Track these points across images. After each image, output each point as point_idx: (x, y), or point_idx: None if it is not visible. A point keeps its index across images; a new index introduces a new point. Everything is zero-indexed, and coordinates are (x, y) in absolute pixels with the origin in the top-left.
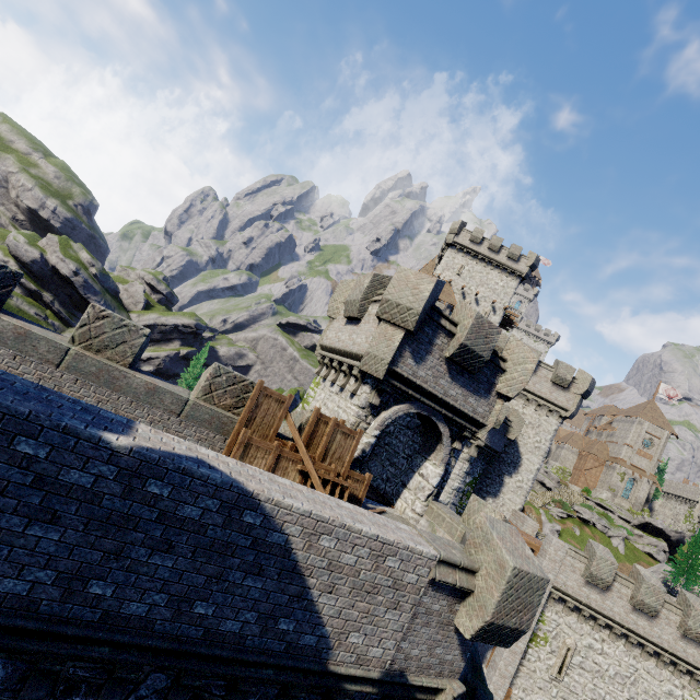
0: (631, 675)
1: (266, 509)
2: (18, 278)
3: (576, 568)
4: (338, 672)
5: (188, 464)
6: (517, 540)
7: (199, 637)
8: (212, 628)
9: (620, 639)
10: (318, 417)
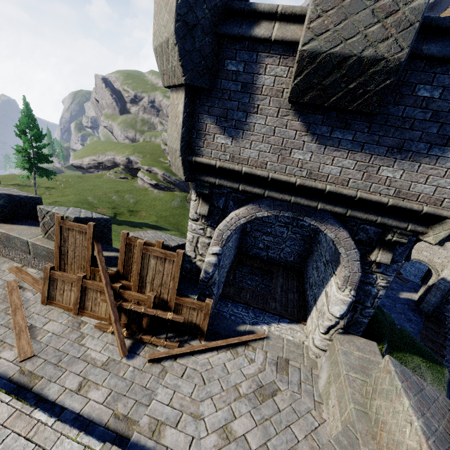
0: None
1: None
2: None
3: None
4: None
5: None
6: None
7: None
8: None
9: None
10: (127, 242)
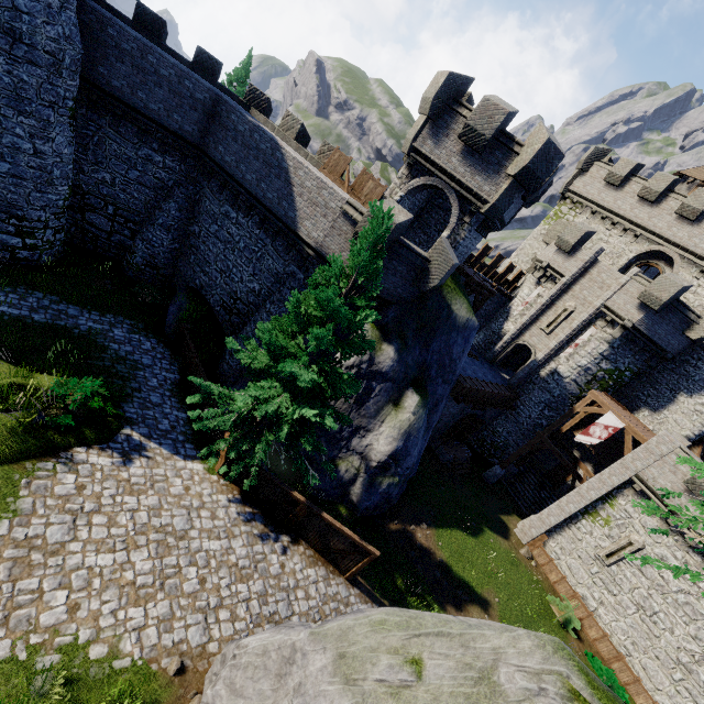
0: None
1: (283, 152)
2: (269, 100)
3: (680, 471)
4: (299, 234)
5: (265, 130)
6: (400, 213)
7: (262, 196)
8: (265, 194)
9: None
10: (364, 173)
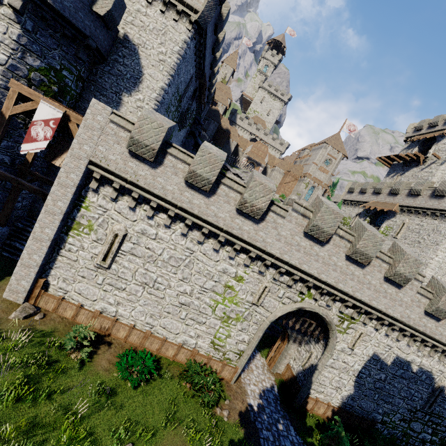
0: (187, 258)
1: None
2: None
3: (122, 138)
4: None
5: None
6: None
7: None
8: None
9: (178, 223)
10: None
